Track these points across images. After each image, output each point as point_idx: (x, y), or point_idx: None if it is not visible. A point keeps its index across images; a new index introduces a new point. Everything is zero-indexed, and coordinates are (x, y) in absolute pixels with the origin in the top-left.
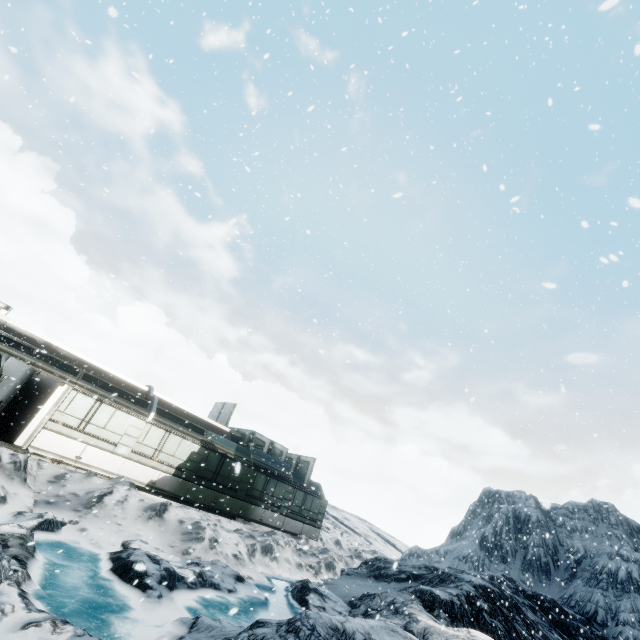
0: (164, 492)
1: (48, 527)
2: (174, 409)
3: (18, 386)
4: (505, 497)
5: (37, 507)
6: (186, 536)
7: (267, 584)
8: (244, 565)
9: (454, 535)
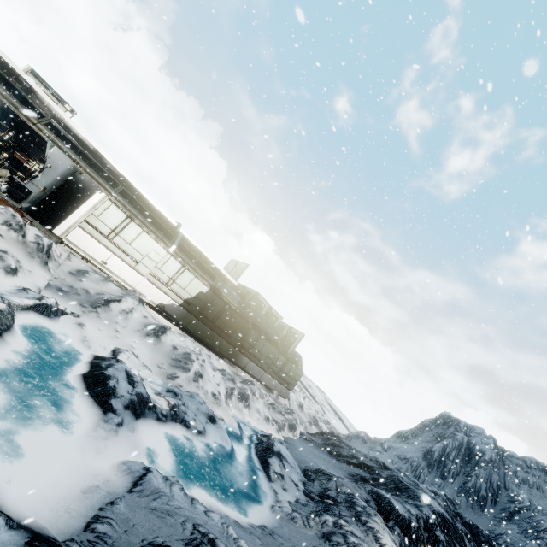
0: (170, 317)
1: (44, 311)
2: (195, 250)
3: (61, 179)
4: (463, 427)
5: (47, 290)
6: (175, 362)
7: (236, 429)
8: (220, 405)
9: (400, 436)
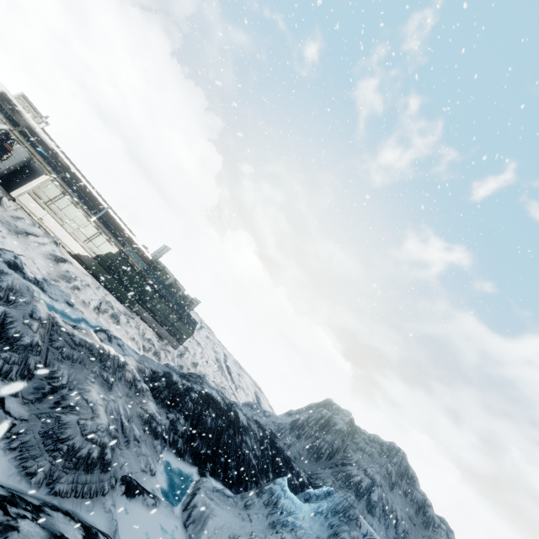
0: (84, 264)
1: None
2: (117, 226)
3: (21, 164)
4: (334, 408)
5: None
6: (62, 276)
7: (91, 322)
8: (86, 307)
9: (288, 413)
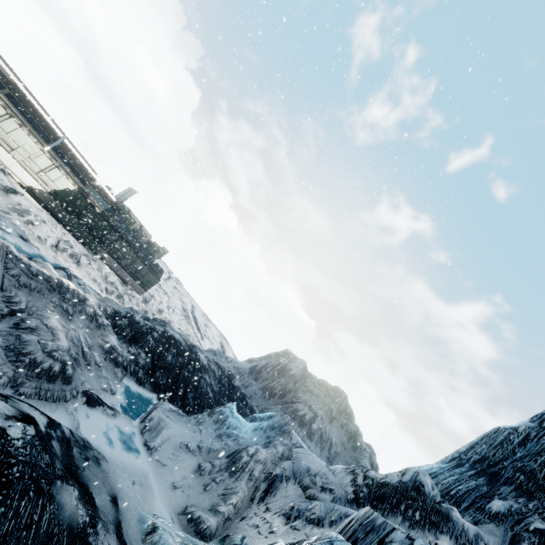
0: (38, 199)
1: None
2: (76, 160)
3: None
4: (291, 357)
5: None
6: (14, 209)
7: (49, 259)
8: (42, 244)
9: (249, 360)
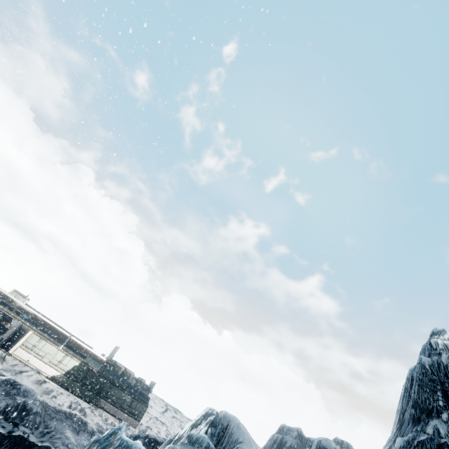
0: (58, 382)
1: None
2: (78, 345)
3: (16, 330)
4: (285, 430)
5: (1, 370)
6: (44, 392)
7: None
8: None
9: None
